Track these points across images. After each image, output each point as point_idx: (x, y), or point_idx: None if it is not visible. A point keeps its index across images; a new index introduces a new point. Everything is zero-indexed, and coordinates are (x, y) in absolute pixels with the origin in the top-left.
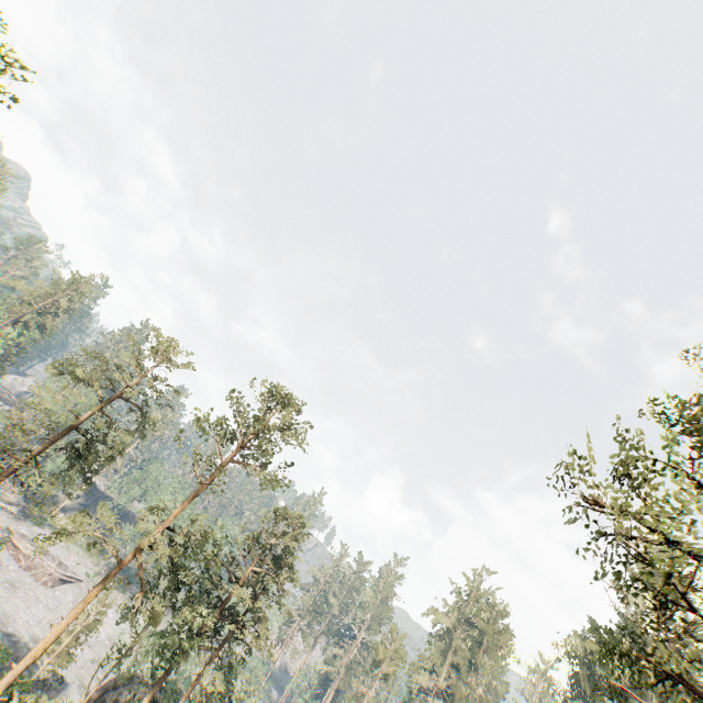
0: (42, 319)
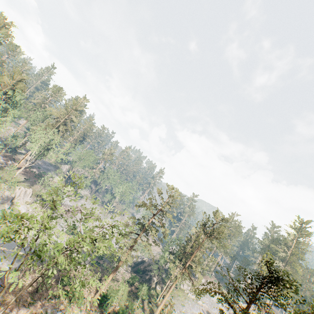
0: (66, 127)
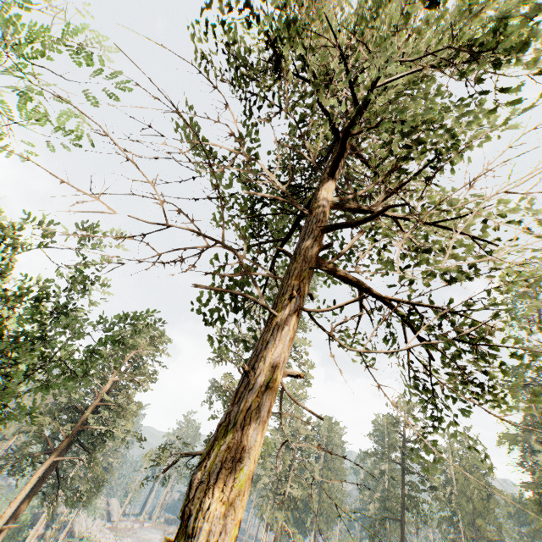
0: None
